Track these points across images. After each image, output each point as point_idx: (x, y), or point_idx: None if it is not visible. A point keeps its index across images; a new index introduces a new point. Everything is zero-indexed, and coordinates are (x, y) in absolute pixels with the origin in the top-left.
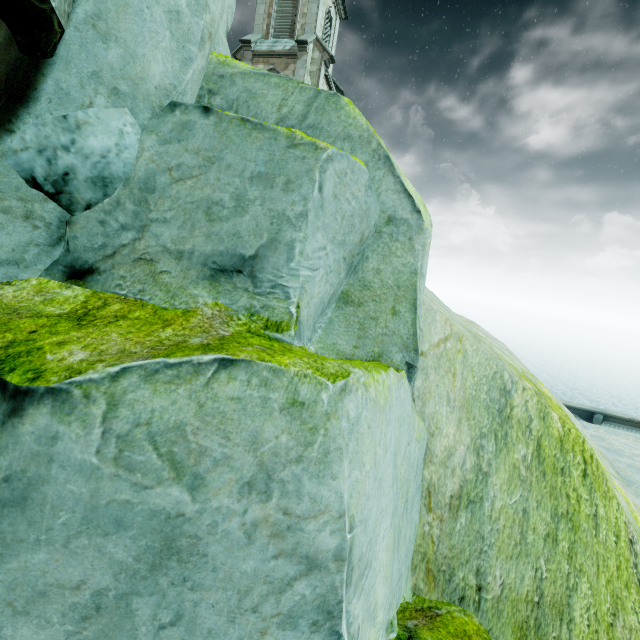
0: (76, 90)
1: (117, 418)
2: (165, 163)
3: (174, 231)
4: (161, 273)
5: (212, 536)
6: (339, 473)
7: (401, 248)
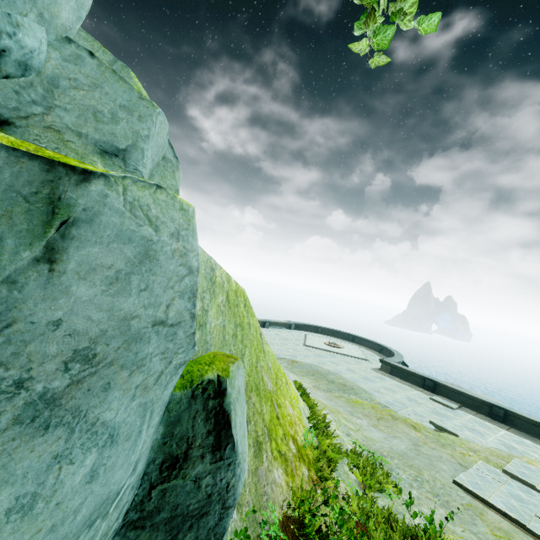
0: (20, 2)
1: (127, 195)
2: (66, 73)
3: (73, 118)
4: (68, 141)
5: (161, 252)
6: (197, 239)
7: (170, 175)
